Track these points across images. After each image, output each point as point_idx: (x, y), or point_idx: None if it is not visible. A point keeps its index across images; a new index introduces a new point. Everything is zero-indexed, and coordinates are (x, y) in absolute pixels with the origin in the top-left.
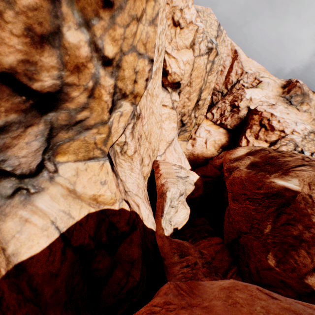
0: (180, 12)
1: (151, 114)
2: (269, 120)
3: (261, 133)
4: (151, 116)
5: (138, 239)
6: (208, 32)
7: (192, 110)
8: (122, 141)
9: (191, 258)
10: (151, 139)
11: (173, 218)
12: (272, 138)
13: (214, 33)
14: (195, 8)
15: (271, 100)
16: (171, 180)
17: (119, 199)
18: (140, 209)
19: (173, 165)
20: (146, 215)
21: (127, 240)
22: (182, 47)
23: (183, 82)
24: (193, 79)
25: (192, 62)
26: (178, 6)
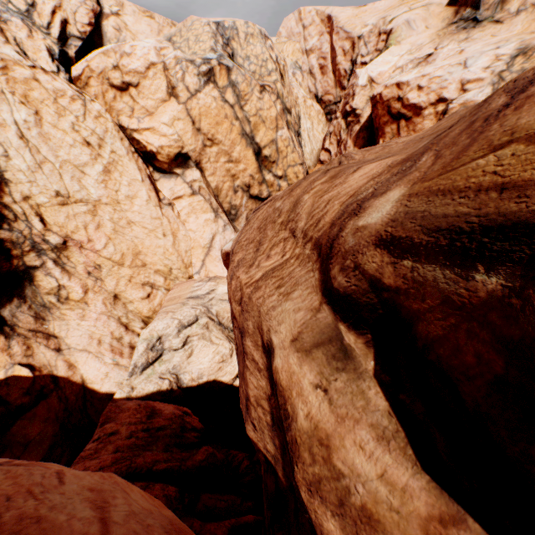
0: (116, 71)
1: (129, 227)
2: (401, 99)
3: (404, 132)
4: (130, 229)
5: (48, 412)
6: (196, 52)
7: (261, 171)
8: (54, 286)
9: (112, 425)
10: (144, 259)
11: (190, 367)
12: (426, 127)
13: (209, 44)
14: (165, 38)
15: (424, 50)
16: (166, 309)
17: (6, 365)
18: (76, 369)
19: (201, 280)
20: (100, 375)
21: (29, 415)
22: (157, 106)
23: (191, 148)
24: (212, 133)
25: (184, 113)
26: (107, 67)
